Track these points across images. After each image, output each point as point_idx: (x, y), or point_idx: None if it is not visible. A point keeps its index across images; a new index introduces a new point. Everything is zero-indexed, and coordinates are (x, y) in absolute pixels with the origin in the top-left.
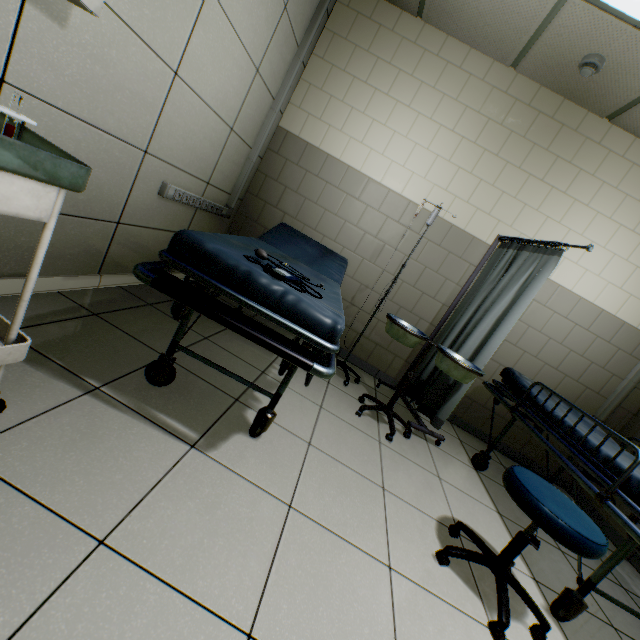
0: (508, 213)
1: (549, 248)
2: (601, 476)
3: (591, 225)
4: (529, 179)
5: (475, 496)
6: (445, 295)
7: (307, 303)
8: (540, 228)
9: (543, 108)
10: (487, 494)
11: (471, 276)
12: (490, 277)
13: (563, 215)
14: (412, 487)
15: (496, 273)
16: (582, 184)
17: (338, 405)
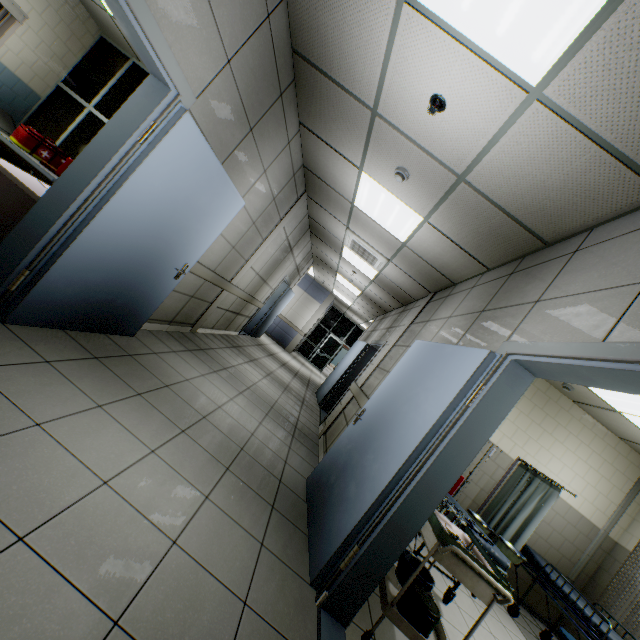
0: (521, 439)
1: (553, 484)
2: (593, 634)
3: (564, 454)
4: (532, 423)
5: (521, 638)
6: (482, 483)
7: (498, 554)
8: (537, 451)
9: (540, 387)
10: (524, 636)
11: (502, 478)
12: (517, 486)
13: (550, 446)
14: (499, 633)
15: (520, 485)
16: (559, 431)
17: (443, 569)
